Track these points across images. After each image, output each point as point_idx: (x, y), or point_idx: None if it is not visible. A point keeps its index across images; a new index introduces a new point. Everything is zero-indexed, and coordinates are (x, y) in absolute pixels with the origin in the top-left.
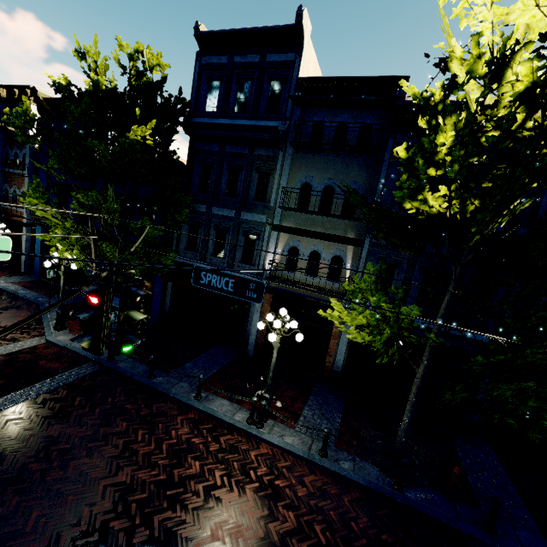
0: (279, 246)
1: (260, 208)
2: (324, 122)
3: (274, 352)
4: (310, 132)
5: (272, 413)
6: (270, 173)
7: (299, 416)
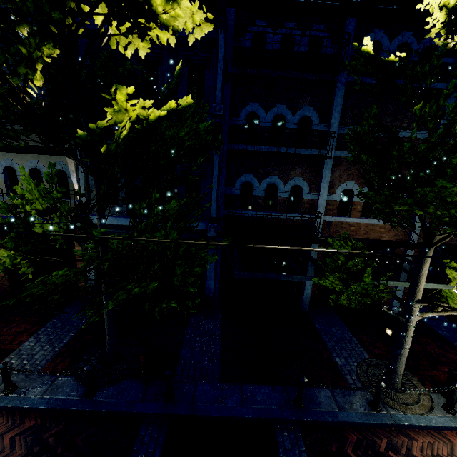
0: None
1: None
2: None
3: None
4: None
5: None
6: None
7: (13, 352)
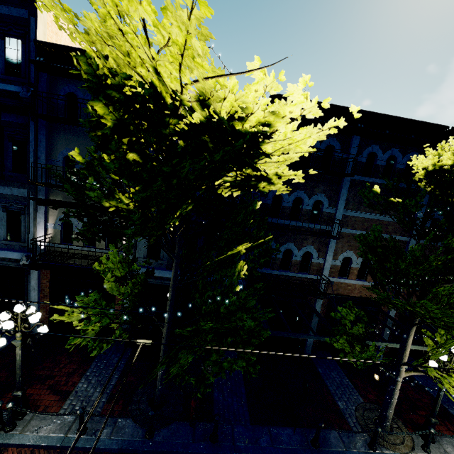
0: (51, 220)
1: (22, 181)
2: (77, 94)
3: (17, 350)
4: (64, 103)
5: (36, 402)
6: (27, 143)
7: (70, 394)
